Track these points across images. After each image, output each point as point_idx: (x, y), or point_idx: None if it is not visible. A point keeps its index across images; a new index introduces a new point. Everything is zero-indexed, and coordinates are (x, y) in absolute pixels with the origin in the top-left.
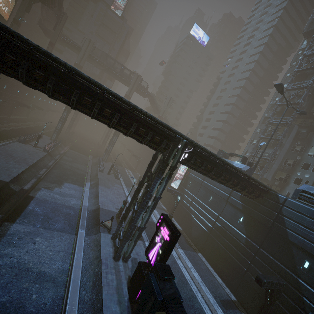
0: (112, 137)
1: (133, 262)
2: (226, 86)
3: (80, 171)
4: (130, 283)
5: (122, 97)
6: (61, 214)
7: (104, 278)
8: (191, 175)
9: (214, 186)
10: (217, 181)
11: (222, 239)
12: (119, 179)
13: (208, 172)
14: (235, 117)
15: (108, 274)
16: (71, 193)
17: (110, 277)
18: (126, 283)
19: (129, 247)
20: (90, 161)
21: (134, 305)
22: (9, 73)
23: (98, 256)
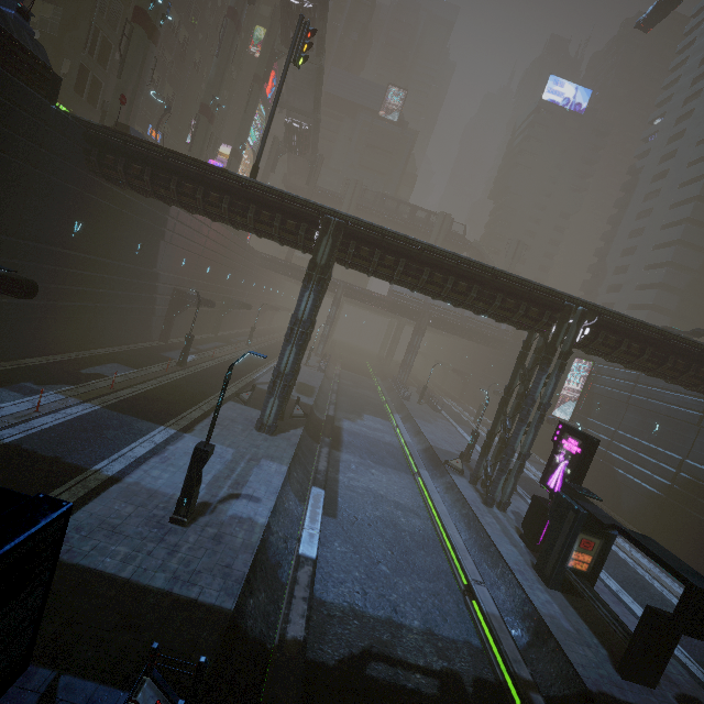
0: (411, 338)
1: (516, 515)
2: (659, 184)
3: (373, 400)
4: (522, 528)
5: (484, 264)
6: (382, 450)
7: (481, 518)
8: (598, 388)
9: (660, 402)
10: (660, 374)
11: (699, 505)
12: (440, 412)
13: (635, 357)
14: (699, 249)
15: (484, 516)
16: (379, 428)
17: (488, 519)
18: (515, 532)
19: (506, 486)
20: (380, 385)
21: (536, 554)
22: (358, 265)
23: (459, 498)
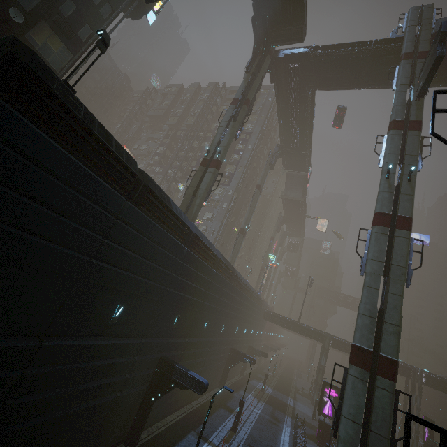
0: None
1: None
2: None
3: None
4: None
5: None
6: None
7: None
8: None
9: None
10: None
11: None
12: None
13: None
14: None
15: None
16: None
17: None
18: None
19: (413, 446)
20: None
21: None
22: (337, 348)
23: None
